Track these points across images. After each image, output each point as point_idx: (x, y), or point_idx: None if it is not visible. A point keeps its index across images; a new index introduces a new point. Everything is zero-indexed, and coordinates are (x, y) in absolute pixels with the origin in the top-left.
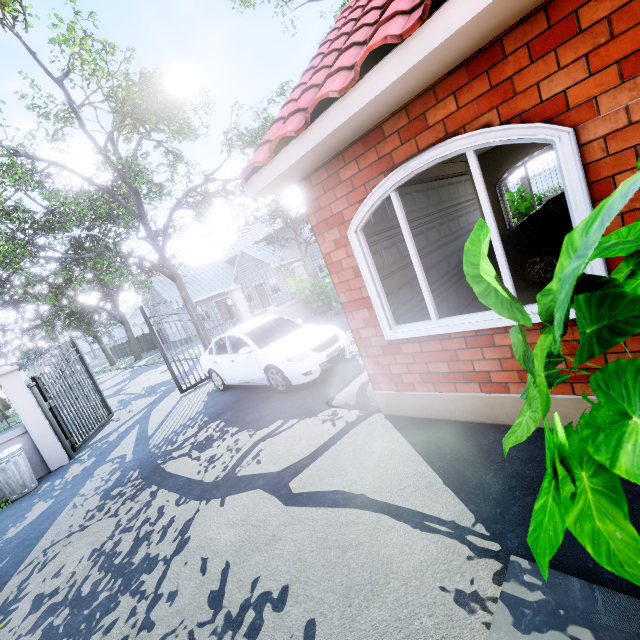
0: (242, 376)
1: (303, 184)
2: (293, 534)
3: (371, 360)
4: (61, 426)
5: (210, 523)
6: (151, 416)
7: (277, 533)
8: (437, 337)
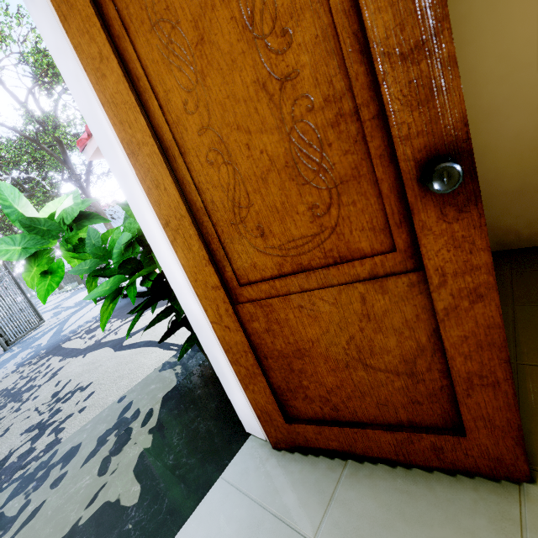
0: None
1: None
2: (109, 362)
3: None
4: None
5: (72, 366)
6: (70, 319)
7: (102, 364)
8: None
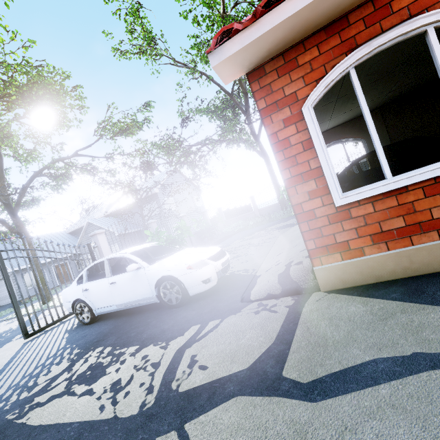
0: (122, 299)
1: (255, 73)
2: (385, 437)
3: (313, 233)
4: None
5: None
6: None
7: None
8: (393, 193)
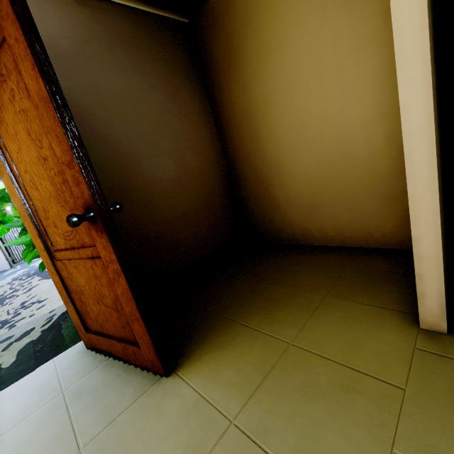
0: None
1: None
2: None
3: None
4: (7, 249)
5: (43, 285)
6: None
7: None
8: None
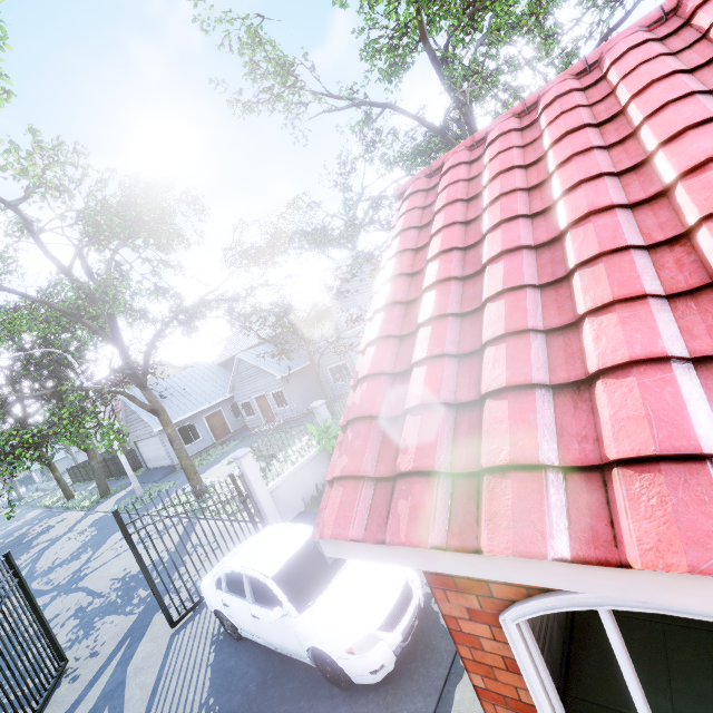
0: (269, 638)
1: None
2: None
3: None
4: None
5: None
6: (127, 686)
7: None
8: None
